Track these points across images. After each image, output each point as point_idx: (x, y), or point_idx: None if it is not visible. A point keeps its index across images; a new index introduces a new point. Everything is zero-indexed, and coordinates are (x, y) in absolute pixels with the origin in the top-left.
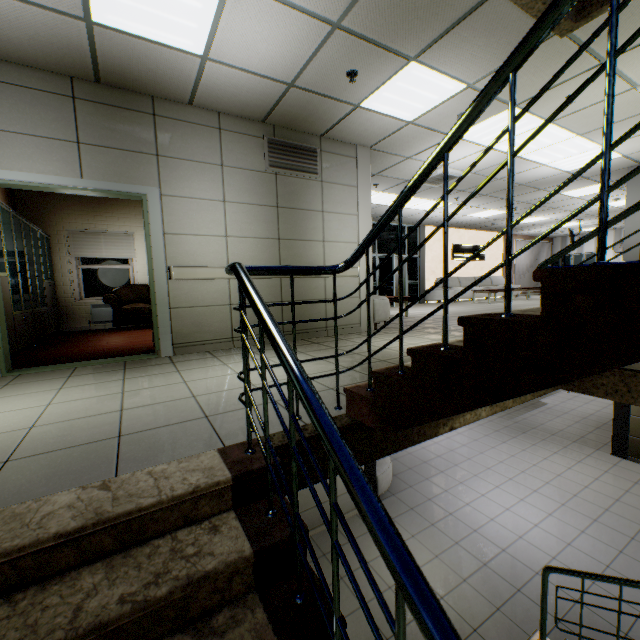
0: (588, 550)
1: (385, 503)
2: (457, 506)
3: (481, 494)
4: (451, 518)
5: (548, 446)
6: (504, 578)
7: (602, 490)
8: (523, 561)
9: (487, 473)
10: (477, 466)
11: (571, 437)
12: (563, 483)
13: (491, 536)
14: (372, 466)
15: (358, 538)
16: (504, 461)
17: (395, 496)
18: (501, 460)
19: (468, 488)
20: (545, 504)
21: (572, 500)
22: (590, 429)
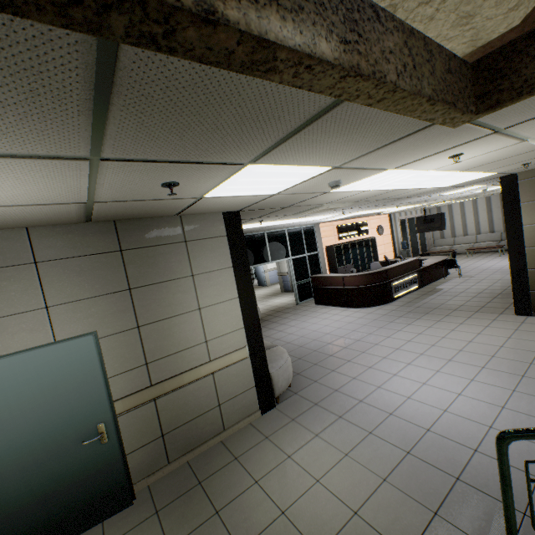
0: (528, 410)
1: (285, 404)
2: (368, 391)
3: (393, 374)
4: (362, 405)
5: (453, 319)
6: (436, 466)
7: (519, 346)
8: (455, 439)
9: (396, 353)
10: (385, 349)
11: (472, 309)
12: (477, 347)
13: (411, 416)
14: (262, 362)
15: (248, 452)
16: (412, 340)
17: (297, 394)
18: (409, 339)
19: (378, 371)
20: (464, 371)
21: (491, 361)
22: (488, 300)
